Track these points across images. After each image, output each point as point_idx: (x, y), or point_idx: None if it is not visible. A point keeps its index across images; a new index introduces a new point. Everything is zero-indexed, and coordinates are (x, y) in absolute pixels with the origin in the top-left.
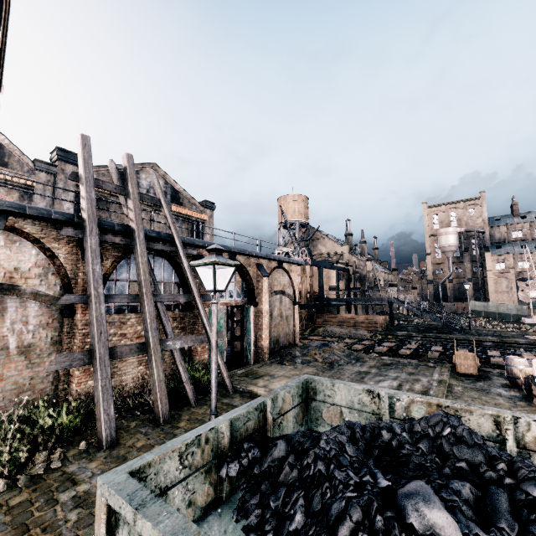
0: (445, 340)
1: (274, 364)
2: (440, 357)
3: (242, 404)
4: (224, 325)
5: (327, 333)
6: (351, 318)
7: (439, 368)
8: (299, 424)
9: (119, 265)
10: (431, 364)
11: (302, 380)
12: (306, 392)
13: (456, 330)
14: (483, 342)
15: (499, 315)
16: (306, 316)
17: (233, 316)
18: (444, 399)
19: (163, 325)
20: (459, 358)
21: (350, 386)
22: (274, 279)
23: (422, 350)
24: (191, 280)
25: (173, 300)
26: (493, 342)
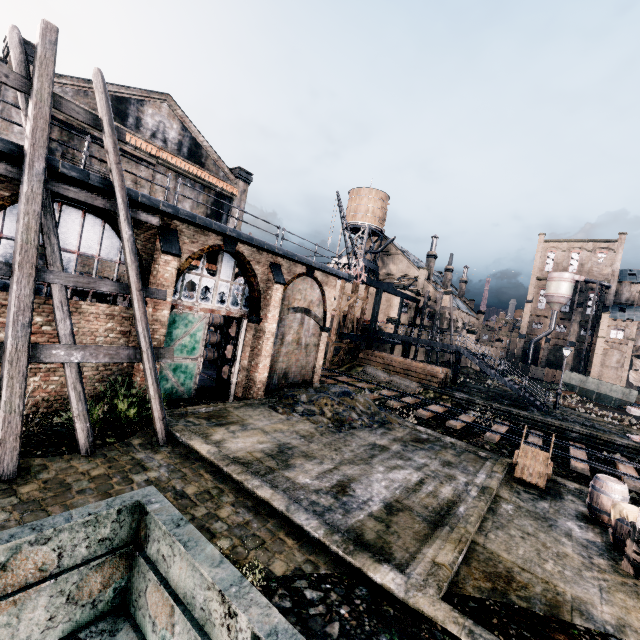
0: (516, 417)
1: (262, 407)
2: (500, 442)
3: (160, 466)
4: (203, 340)
5: (365, 376)
6: (402, 363)
7: (490, 464)
8: (83, 603)
9: (10, 212)
10: (483, 454)
11: (112, 508)
12: (132, 528)
13: (535, 406)
14: (567, 432)
15: (598, 395)
16: (346, 348)
17: (227, 331)
18: None
19: (56, 322)
20: (524, 456)
21: (193, 561)
22: (296, 290)
23: (479, 427)
24: (129, 262)
25: (87, 286)
26: (581, 434)
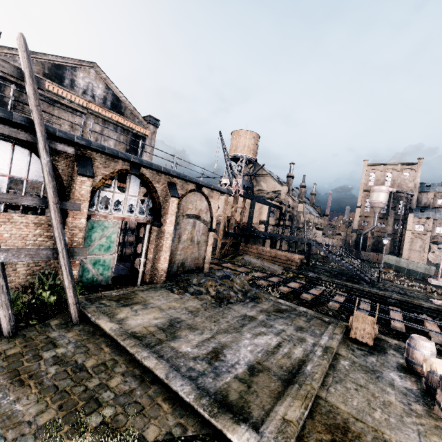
0: (351, 289)
1: (163, 290)
2: (340, 309)
3: (69, 343)
4: (117, 240)
5: (244, 262)
6: (270, 252)
7: (332, 328)
8: None
9: None
10: (326, 319)
11: None
12: None
13: (364, 281)
14: (388, 299)
15: (408, 271)
16: (230, 243)
17: (138, 233)
18: None
19: None
20: (357, 321)
21: None
22: (189, 202)
23: (324, 298)
24: (47, 181)
25: (10, 201)
26: (398, 300)
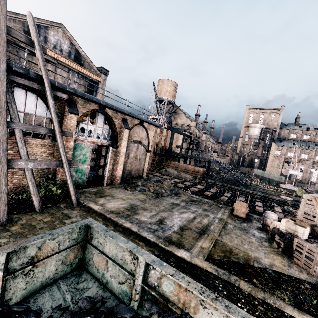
0: (234, 190)
1: (120, 188)
2: (227, 200)
3: (76, 216)
4: (90, 157)
5: (167, 173)
6: (184, 166)
7: (223, 209)
8: (67, 264)
9: None
10: (220, 205)
11: (78, 226)
12: (84, 235)
13: (242, 185)
14: (255, 195)
15: (268, 179)
16: (157, 160)
17: (100, 152)
18: (195, 282)
19: (18, 148)
20: (237, 205)
21: (117, 242)
22: (134, 132)
23: (218, 194)
24: (54, 117)
25: (33, 130)
26: (261, 196)
